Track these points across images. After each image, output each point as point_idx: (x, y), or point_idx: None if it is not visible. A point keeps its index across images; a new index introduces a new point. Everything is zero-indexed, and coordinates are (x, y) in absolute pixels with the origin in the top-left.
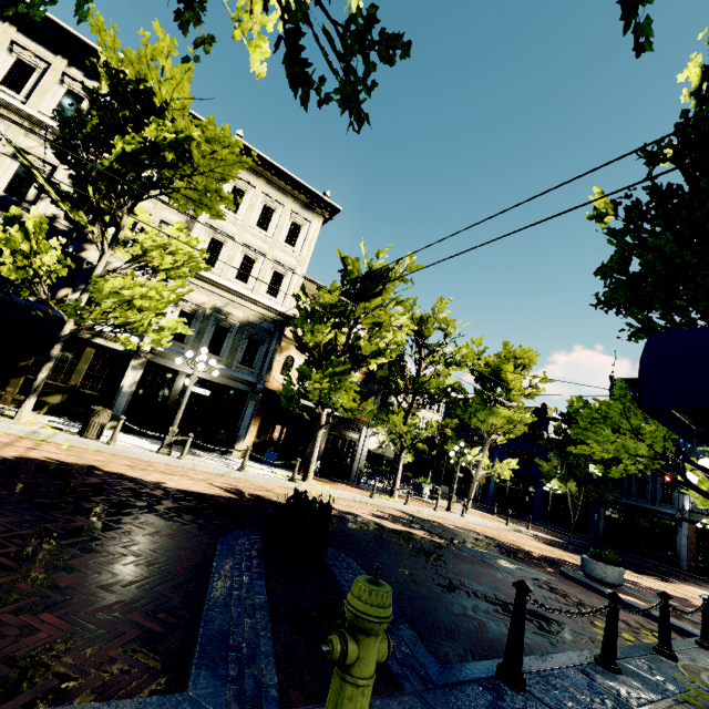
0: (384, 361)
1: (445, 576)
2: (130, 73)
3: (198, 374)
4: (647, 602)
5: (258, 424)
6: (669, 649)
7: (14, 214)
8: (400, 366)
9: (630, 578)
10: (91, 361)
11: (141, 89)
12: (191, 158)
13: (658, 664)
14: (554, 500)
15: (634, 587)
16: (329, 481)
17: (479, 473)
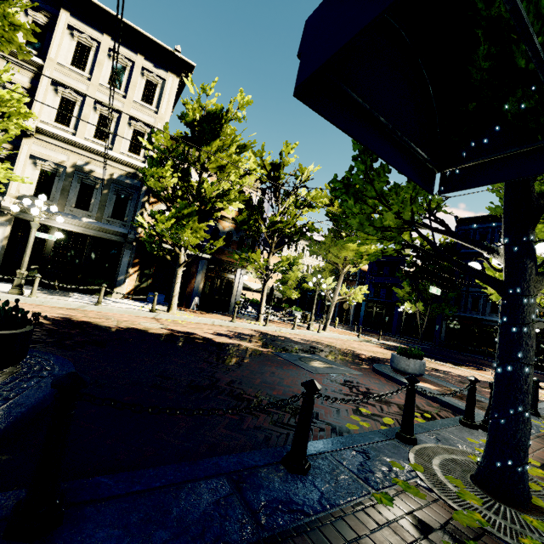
0: (241, 207)
1: (217, 378)
2: None
3: (69, 228)
4: (442, 386)
5: (138, 270)
6: (409, 433)
7: None
8: (260, 212)
9: (446, 369)
10: None
11: None
12: None
13: (385, 451)
14: (409, 318)
15: (442, 376)
16: (205, 312)
17: (335, 299)
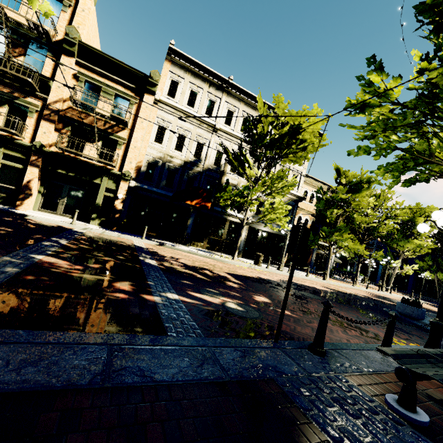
0: None
1: None
2: (287, 117)
3: (267, 230)
4: None
5: None
6: None
7: (247, 185)
8: None
9: None
10: (228, 228)
11: (297, 127)
12: (305, 149)
13: None
14: (422, 281)
15: None
16: (322, 276)
17: (395, 272)
